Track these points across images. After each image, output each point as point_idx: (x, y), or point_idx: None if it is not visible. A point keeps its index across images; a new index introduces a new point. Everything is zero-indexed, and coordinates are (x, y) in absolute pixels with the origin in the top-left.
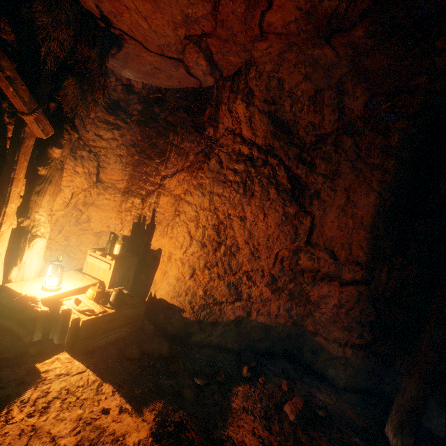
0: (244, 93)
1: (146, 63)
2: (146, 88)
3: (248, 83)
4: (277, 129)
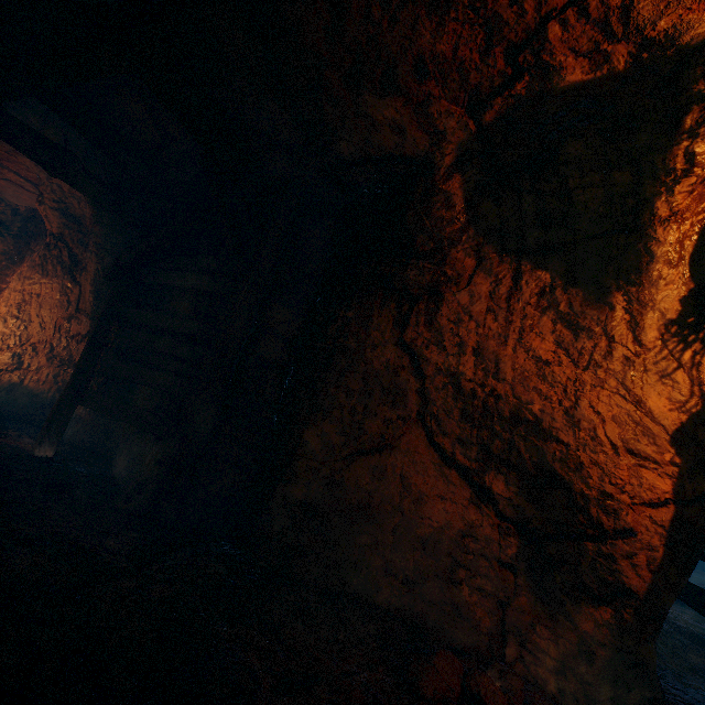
0: (39, 196)
1: (7, 188)
2: (28, 210)
3: (40, 189)
4: (71, 222)
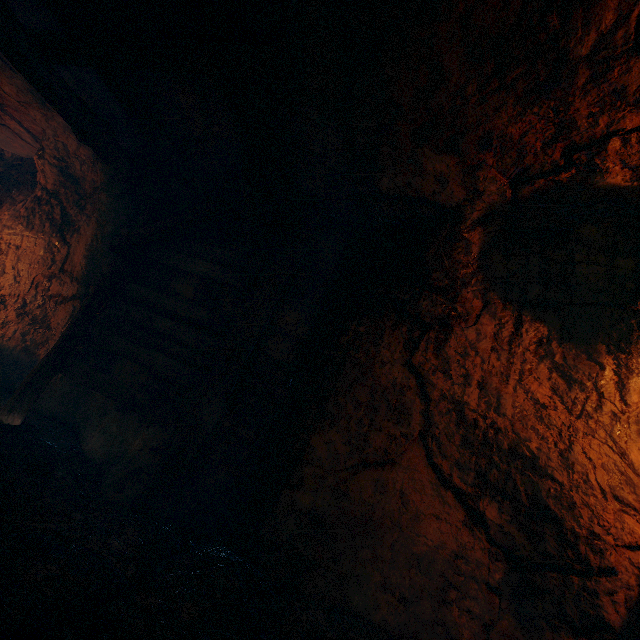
0: (39, 149)
1: None
2: (14, 157)
3: (42, 143)
4: (68, 181)
